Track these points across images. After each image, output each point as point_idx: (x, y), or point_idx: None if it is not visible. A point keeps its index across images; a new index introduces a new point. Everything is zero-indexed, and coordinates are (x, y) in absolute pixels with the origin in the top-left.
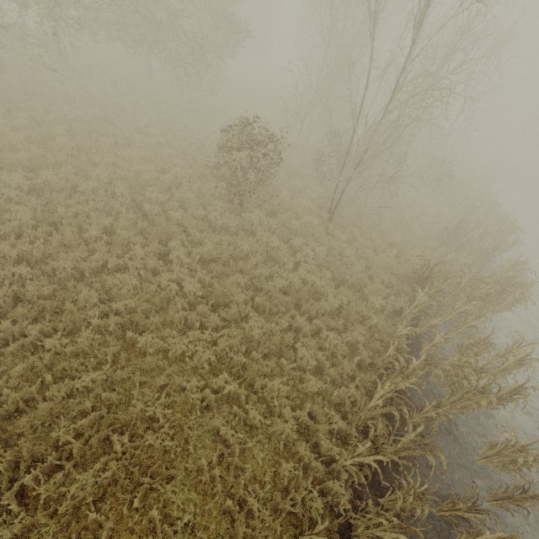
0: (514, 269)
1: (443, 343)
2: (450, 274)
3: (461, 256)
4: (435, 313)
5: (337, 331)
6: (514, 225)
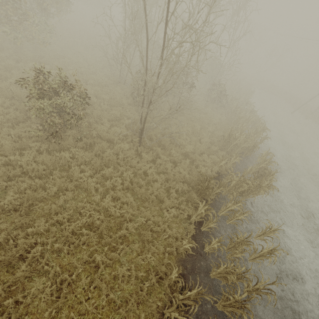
0: (265, 162)
1: (217, 246)
2: (226, 170)
3: (232, 158)
4: (212, 219)
5: (136, 252)
6: (264, 126)
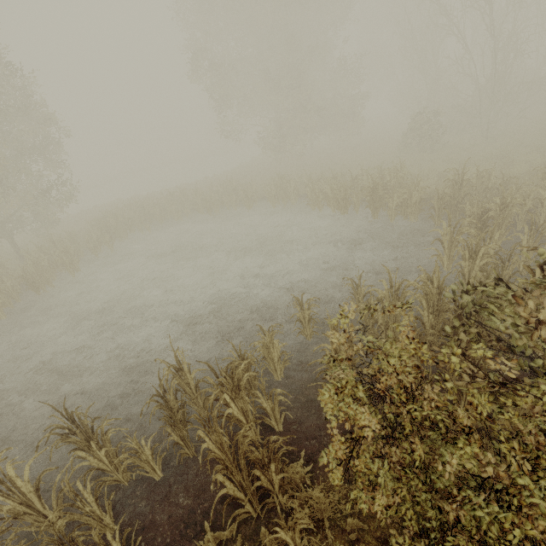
0: None
1: None
2: None
3: None
4: None
5: None
6: None
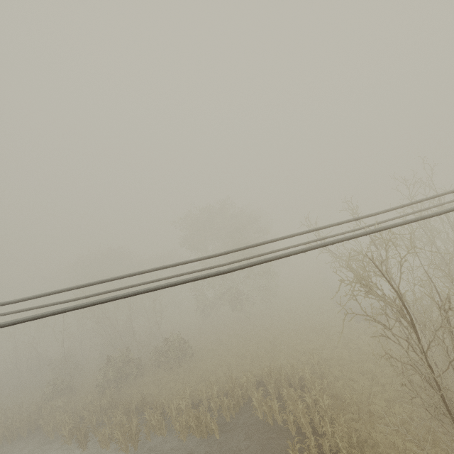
0: None
1: None
2: None
3: None
4: None
5: None
6: None
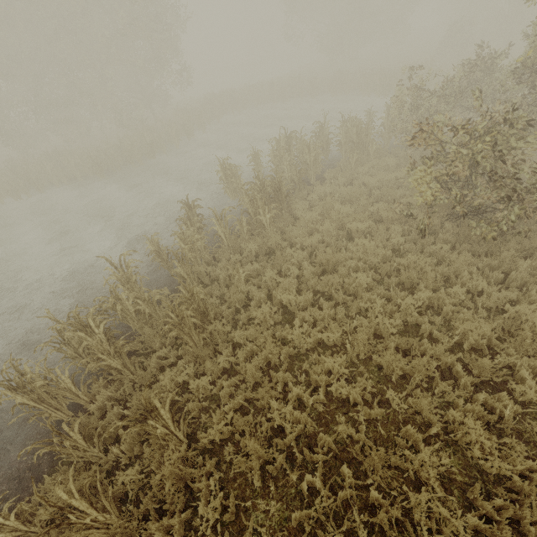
0: None
1: None
2: None
3: None
4: None
5: None
6: None
